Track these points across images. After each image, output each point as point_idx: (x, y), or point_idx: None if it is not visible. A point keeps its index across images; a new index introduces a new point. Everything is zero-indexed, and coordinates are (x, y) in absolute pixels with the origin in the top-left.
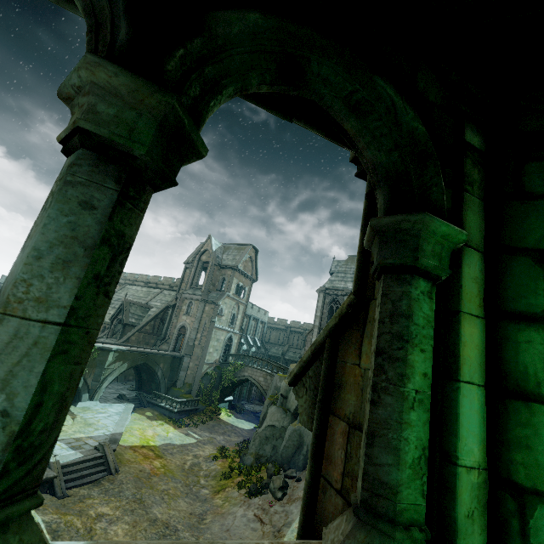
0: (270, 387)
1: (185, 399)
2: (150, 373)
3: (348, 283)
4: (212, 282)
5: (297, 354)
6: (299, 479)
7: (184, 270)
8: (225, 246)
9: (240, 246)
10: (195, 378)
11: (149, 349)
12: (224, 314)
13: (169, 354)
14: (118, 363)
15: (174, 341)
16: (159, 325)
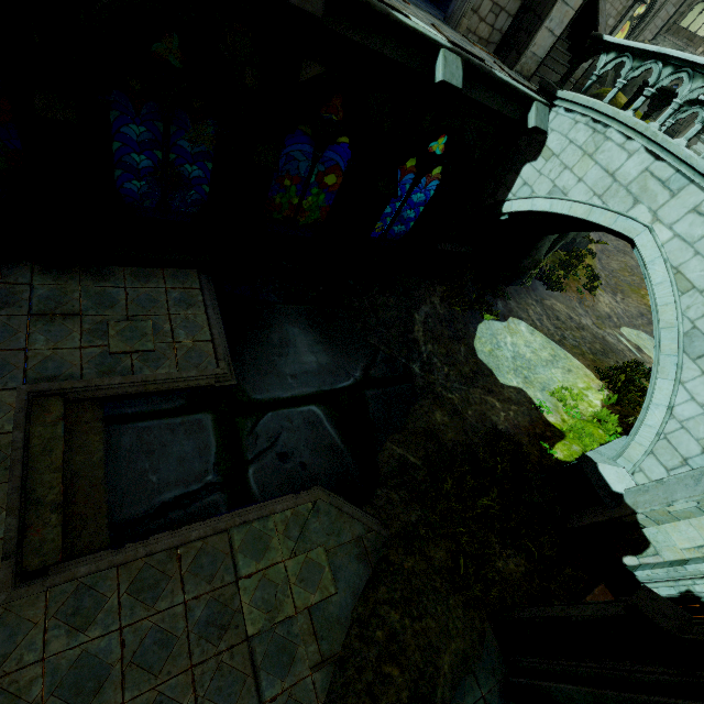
0: None
1: None
2: None
3: None
4: None
5: None
6: None
7: None
8: None
9: None
10: None
11: None
12: None
13: None
14: None
15: None
16: None
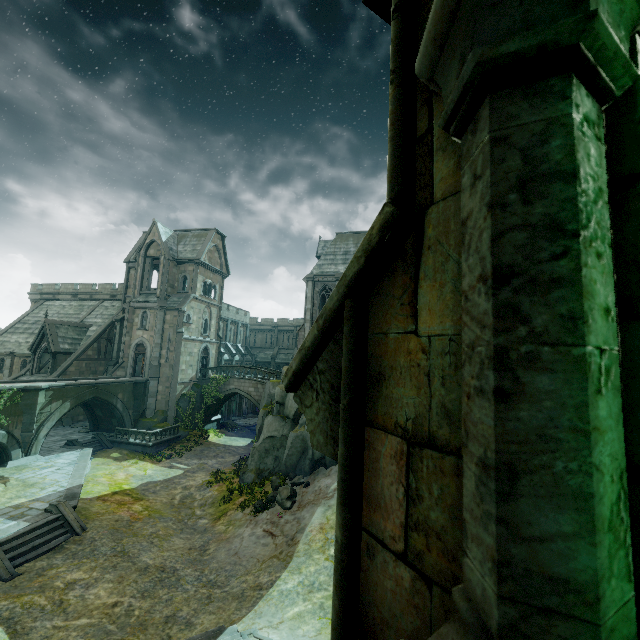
0: (263, 396)
1: (161, 428)
2: (107, 408)
3: (339, 266)
4: (170, 283)
5: (289, 355)
6: (308, 484)
7: (127, 272)
8: (179, 233)
9: (199, 233)
10: (169, 403)
11: (98, 379)
12: (193, 322)
13: (128, 380)
14: (56, 403)
15: (132, 364)
16: (106, 348)
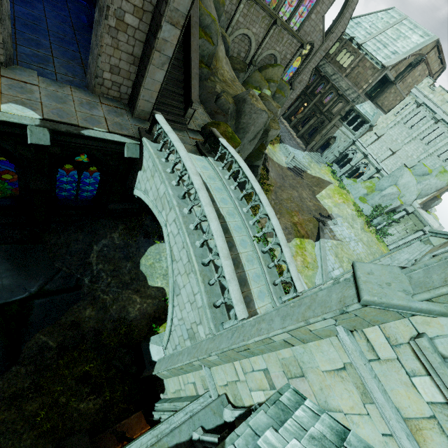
0: None
1: None
2: None
3: None
4: None
5: None
6: None
7: None
8: None
9: None
10: None
11: None
12: None
13: None
14: None
15: None
16: None
